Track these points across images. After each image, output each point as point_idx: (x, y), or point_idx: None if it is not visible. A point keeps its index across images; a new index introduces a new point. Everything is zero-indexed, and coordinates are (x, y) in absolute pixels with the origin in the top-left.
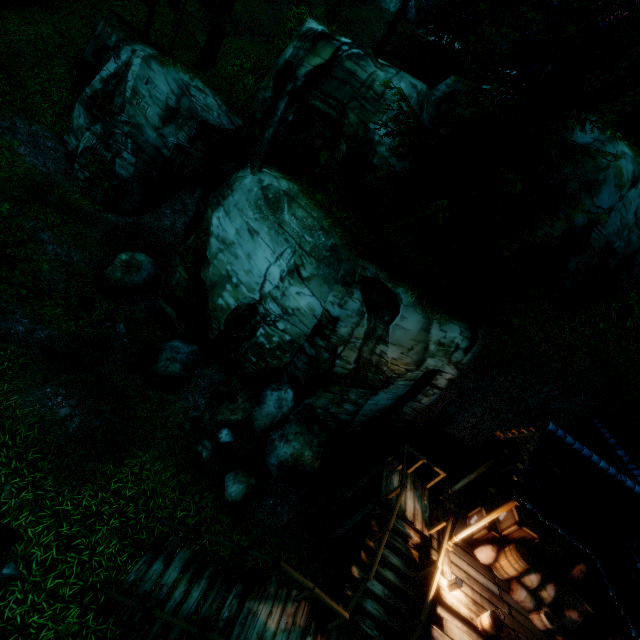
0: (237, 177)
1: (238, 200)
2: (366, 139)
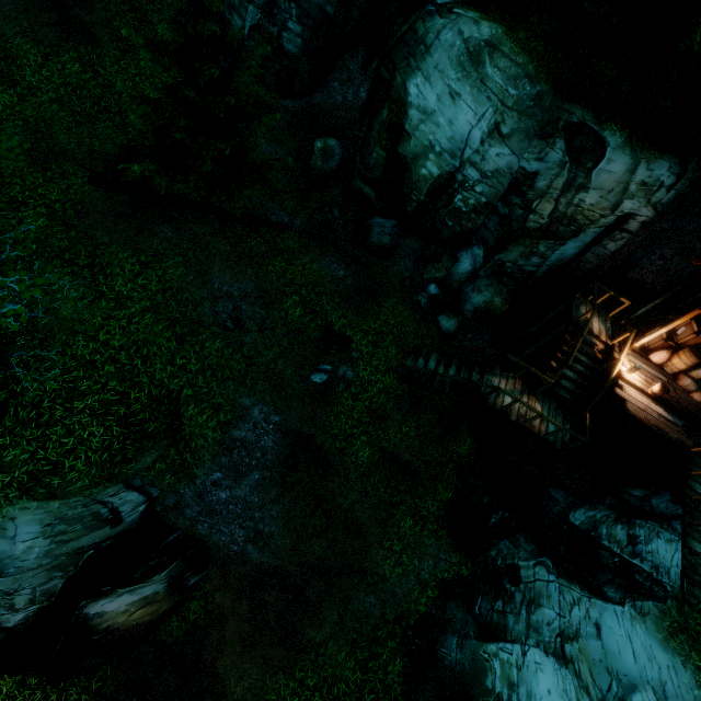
0: (427, 29)
1: (438, 61)
2: None
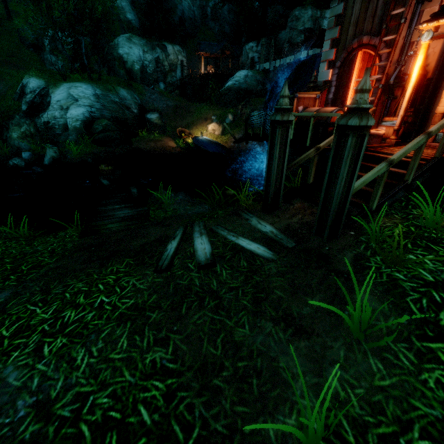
0: (114, 42)
1: (122, 43)
2: (128, 21)
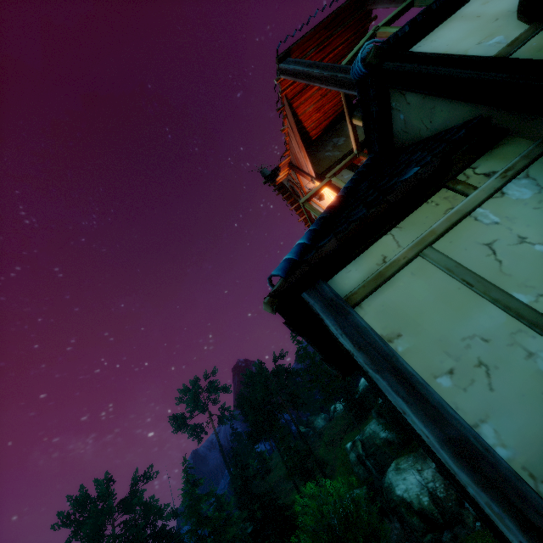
0: (387, 482)
1: (394, 480)
2: (384, 440)
